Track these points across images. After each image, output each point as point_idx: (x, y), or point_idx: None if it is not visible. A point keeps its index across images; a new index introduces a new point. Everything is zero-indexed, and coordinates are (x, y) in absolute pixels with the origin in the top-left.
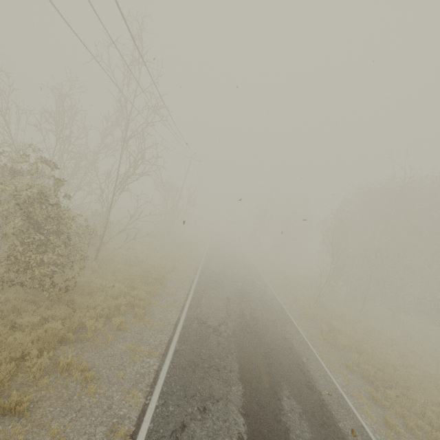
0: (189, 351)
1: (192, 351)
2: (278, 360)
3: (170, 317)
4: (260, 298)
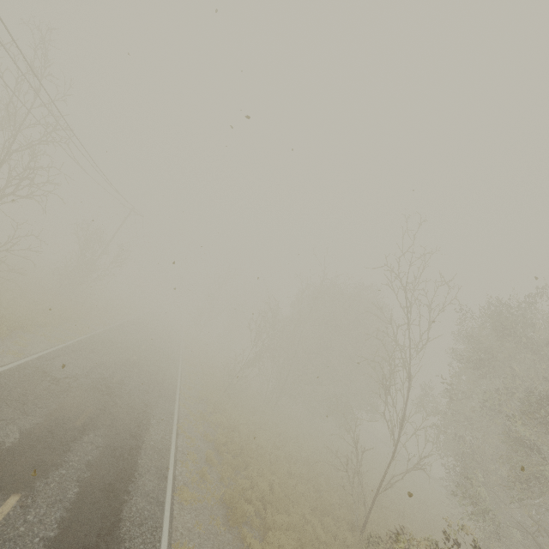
0: None
1: (2, 386)
2: (117, 414)
3: None
4: (151, 373)
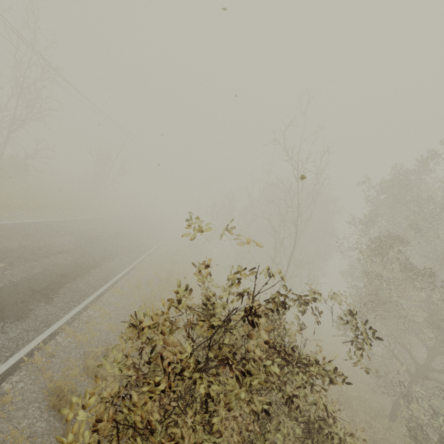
0: (16, 227)
1: (19, 227)
2: (90, 251)
3: (26, 219)
4: (133, 240)
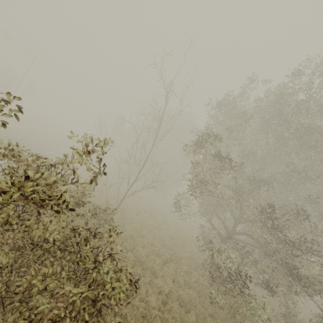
0: None
1: None
2: None
3: None
4: (24, 144)
